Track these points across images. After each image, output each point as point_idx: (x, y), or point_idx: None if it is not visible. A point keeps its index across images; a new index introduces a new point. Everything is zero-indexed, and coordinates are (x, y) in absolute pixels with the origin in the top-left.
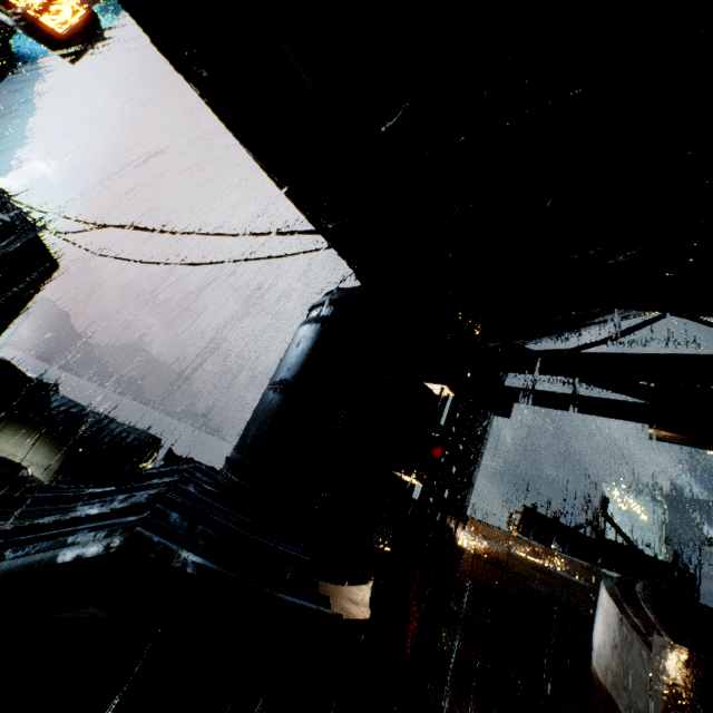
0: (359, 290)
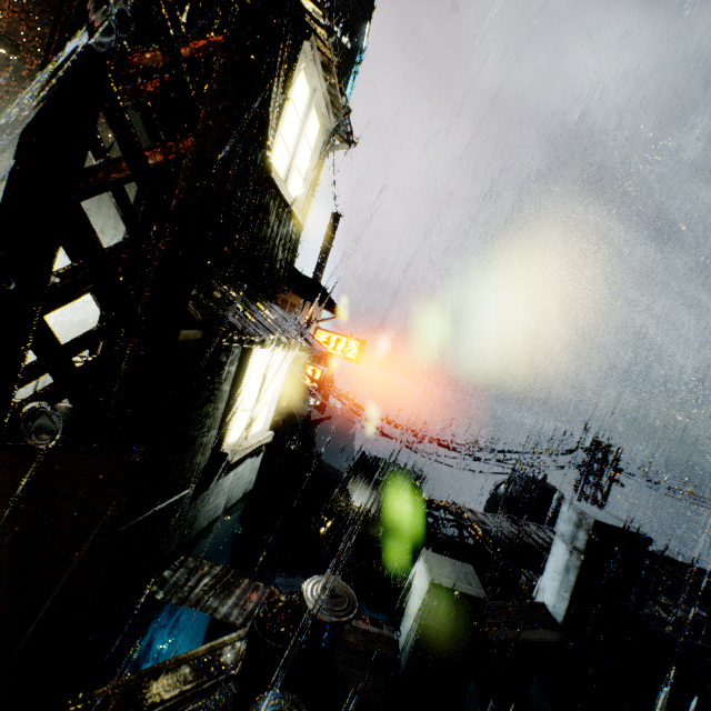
0: (510, 495)
